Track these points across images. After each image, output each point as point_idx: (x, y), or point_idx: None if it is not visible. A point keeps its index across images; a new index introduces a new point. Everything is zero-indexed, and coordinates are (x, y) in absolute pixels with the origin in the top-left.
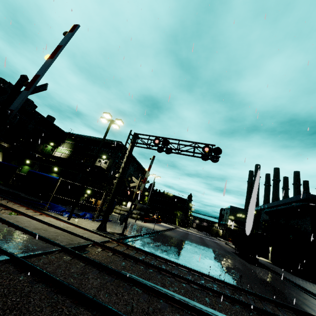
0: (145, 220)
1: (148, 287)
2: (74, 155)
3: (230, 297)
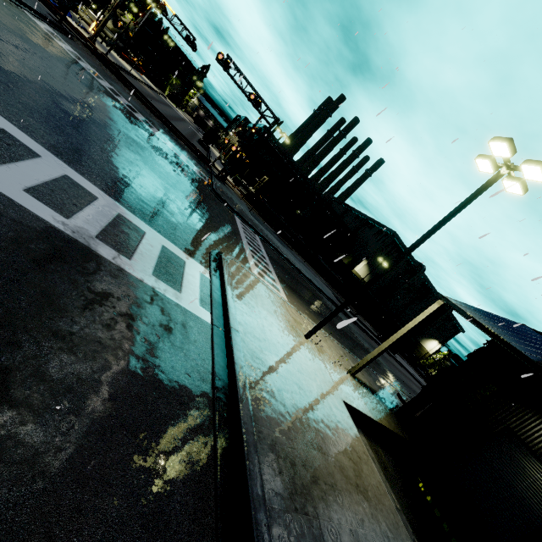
0: (123, 57)
1: (125, 81)
2: None
3: (155, 110)
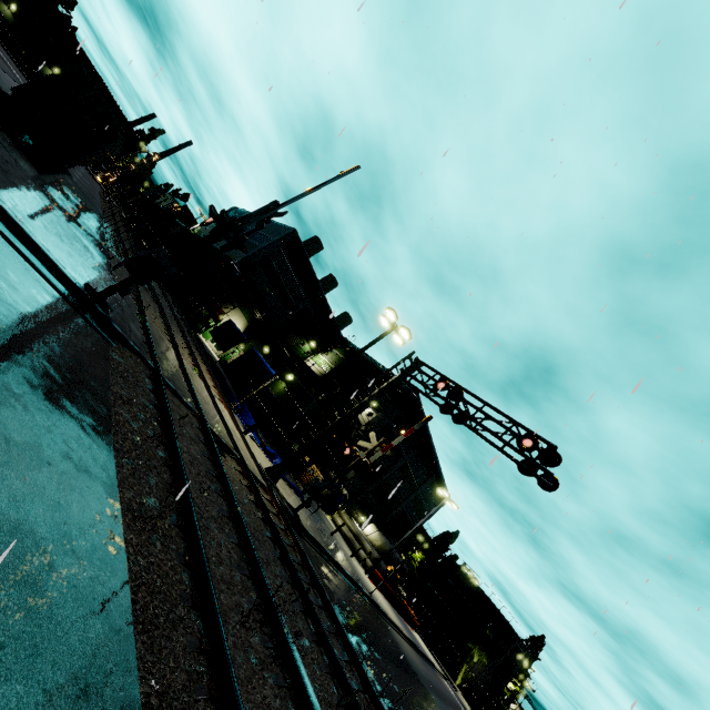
0: (376, 578)
1: (238, 513)
2: (331, 376)
3: (348, 690)
